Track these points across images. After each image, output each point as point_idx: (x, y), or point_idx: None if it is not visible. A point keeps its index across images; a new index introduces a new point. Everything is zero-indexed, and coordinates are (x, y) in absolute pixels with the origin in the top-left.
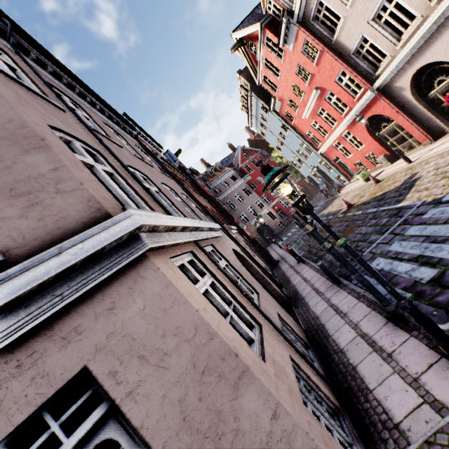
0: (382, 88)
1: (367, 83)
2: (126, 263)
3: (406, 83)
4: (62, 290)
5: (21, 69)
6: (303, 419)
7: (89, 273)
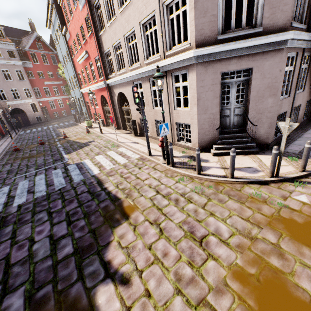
0: (110, 86)
1: (105, 77)
2: None
3: (117, 94)
4: None
5: None
6: None
7: None
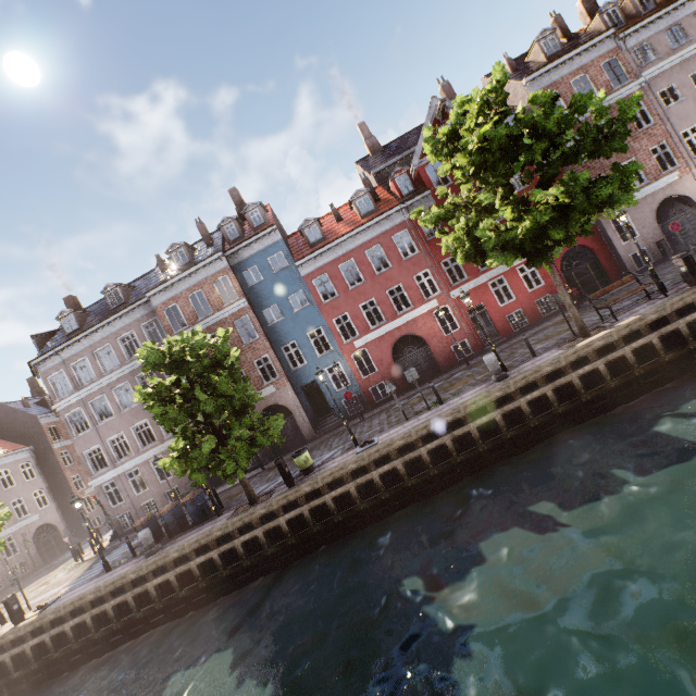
0: None
1: None
2: None
3: None
4: None
5: None
6: None
7: None
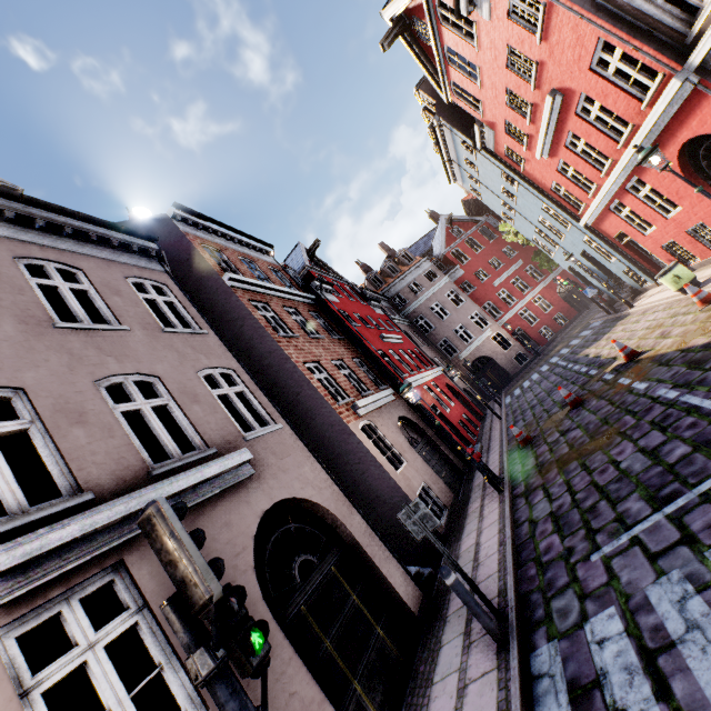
0: None
1: (671, 60)
2: None
3: None
4: None
5: None
6: None
7: None
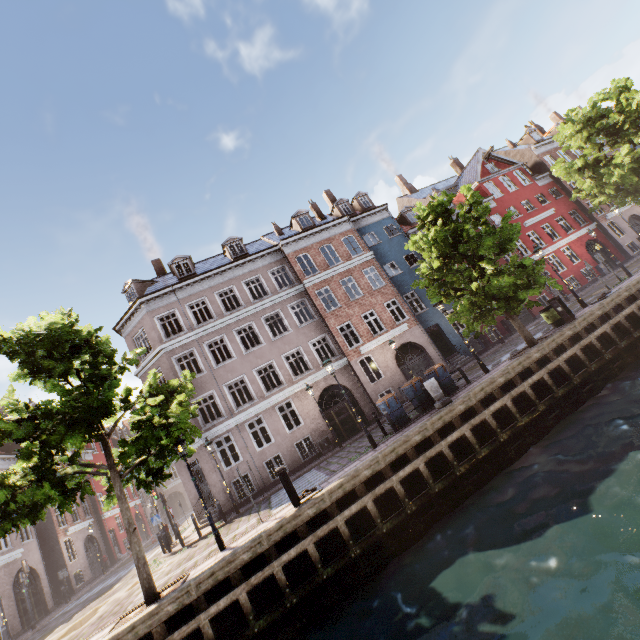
0: None
1: None
2: None
3: None
4: None
5: None
6: None
7: None
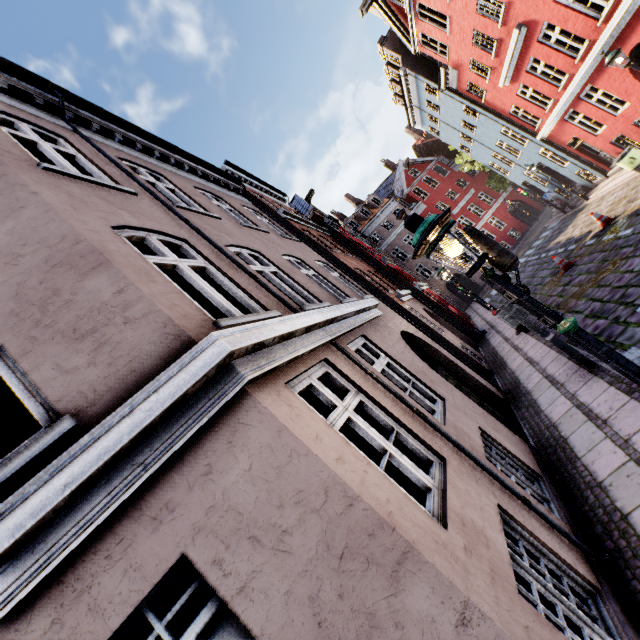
0: None
1: None
2: (219, 408)
3: None
4: (144, 457)
5: (80, 152)
6: (515, 623)
7: (173, 429)
